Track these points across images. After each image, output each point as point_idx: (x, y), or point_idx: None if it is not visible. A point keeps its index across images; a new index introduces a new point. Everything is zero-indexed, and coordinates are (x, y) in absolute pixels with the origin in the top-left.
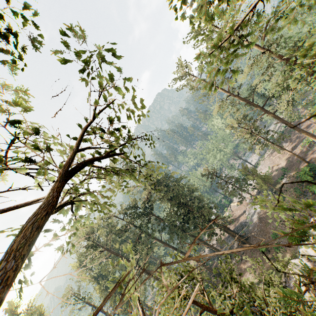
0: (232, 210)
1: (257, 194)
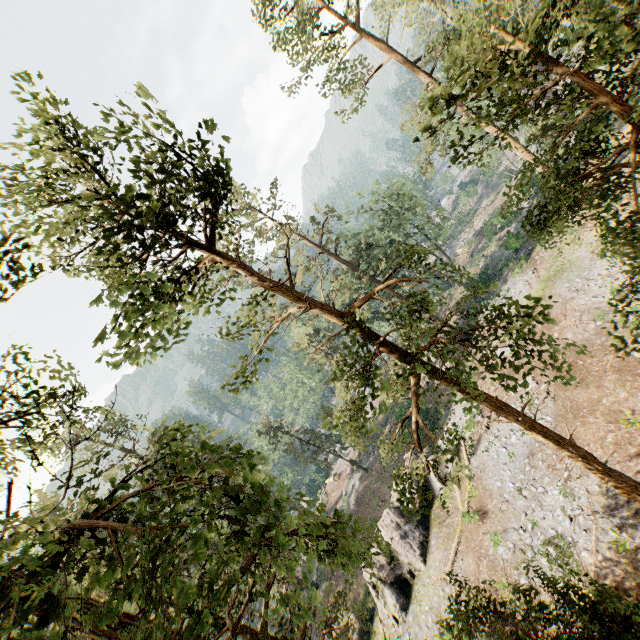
0: (327, 492)
1: (359, 455)
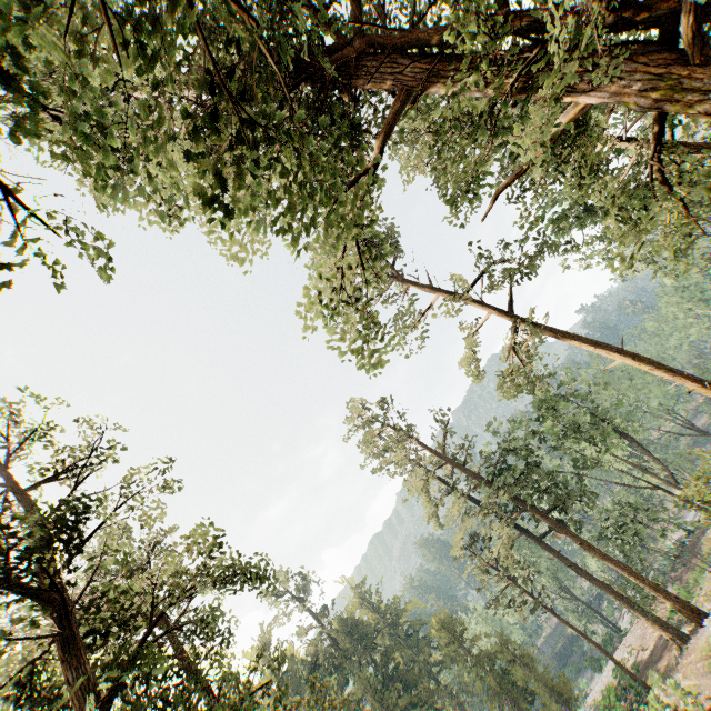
0: None
1: None
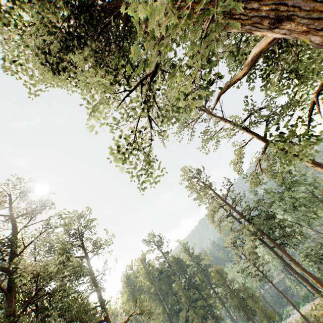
0: None
1: None
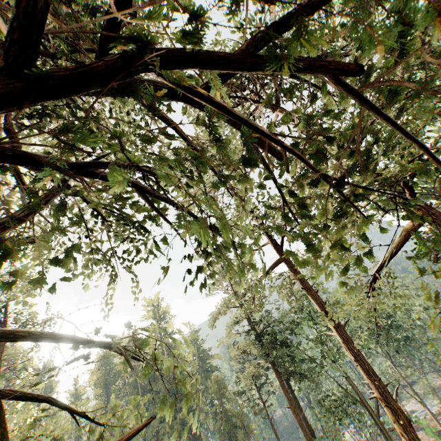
0: None
1: None
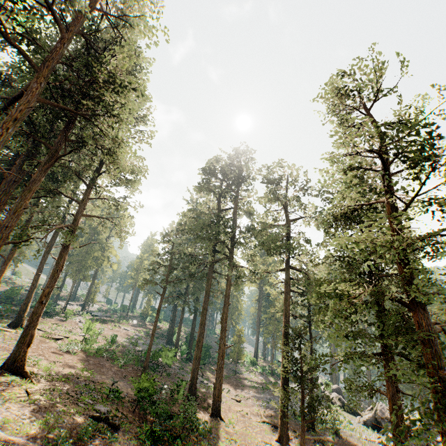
0: None
1: None
